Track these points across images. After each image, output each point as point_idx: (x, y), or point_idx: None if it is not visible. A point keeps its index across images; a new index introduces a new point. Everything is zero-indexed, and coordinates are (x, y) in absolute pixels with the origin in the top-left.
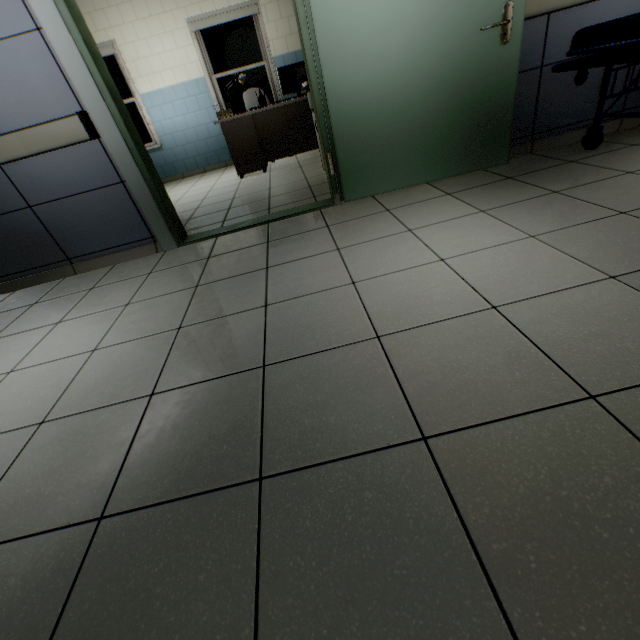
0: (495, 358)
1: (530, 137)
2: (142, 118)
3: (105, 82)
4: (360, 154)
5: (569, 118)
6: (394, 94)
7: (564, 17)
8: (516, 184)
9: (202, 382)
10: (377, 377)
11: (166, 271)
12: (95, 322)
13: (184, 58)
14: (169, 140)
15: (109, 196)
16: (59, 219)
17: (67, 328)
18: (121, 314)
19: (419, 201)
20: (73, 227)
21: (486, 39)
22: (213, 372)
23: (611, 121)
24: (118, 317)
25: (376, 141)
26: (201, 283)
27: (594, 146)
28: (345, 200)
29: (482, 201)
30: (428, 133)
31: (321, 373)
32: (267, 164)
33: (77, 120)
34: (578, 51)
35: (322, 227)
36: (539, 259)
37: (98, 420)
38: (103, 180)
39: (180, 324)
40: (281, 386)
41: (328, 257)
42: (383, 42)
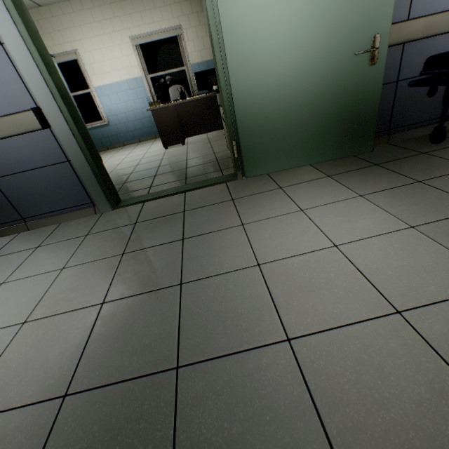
0: (418, 389)
1: (387, 131)
2: (95, 103)
3: (56, 85)
4: (258, 143)
5: (416, 118)
6: (286, 99)
7: (415, 46)
8: (383, 171)
9: (115, 383)
10: (294, 402)
11: (100, 234)
12: (32, 286)
13: (127, 63)
14: (114, 119)
15: (57, 171)
16: (16, 188)
17: (7, 291)
18: (55, 279)
19: (305, 181)
20: (27, 194)
21: (358, 61)
22: (127, 369)
23: (447, 121)
24: (52, 283)
25: (271, 133)
26: (127, 250)
27: (439, 141)
28: (246, 176)
29: (358, 185)
30: (312, 128)
31: (235, 387)
32: (185, 139)
33: (32, 114)
34: (430, 72)
35: (228, 200)
36: (427, 254)
37: (6, 429)
38: (52, 159)
39: (104, 298)
40: (194, 402)
41: (234, 232)
42: (279, 61)
